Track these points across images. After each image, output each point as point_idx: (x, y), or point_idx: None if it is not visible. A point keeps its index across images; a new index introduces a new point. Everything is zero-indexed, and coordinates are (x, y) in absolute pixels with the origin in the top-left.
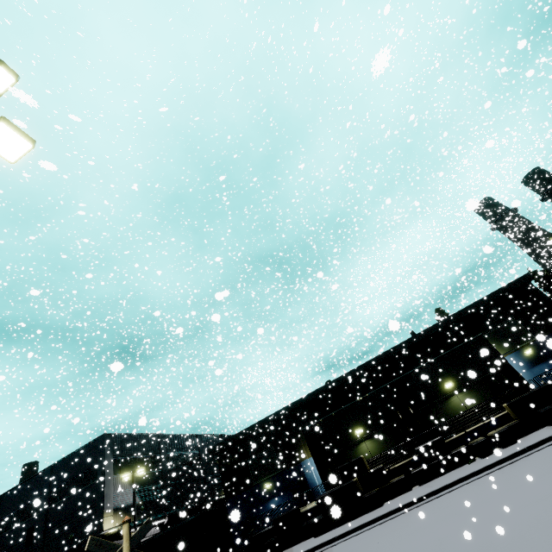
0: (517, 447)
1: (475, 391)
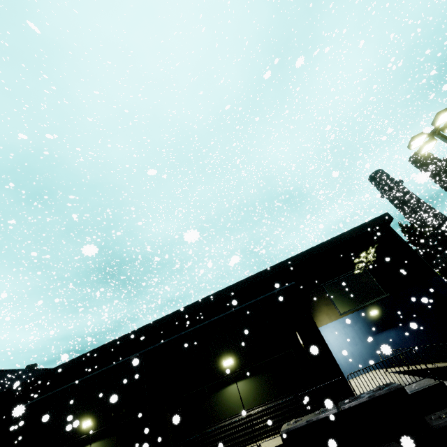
0: None
1: (264, 378)
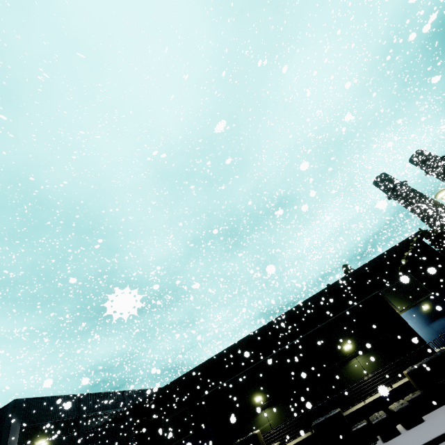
0: (423, 433)
1: (375, 353)
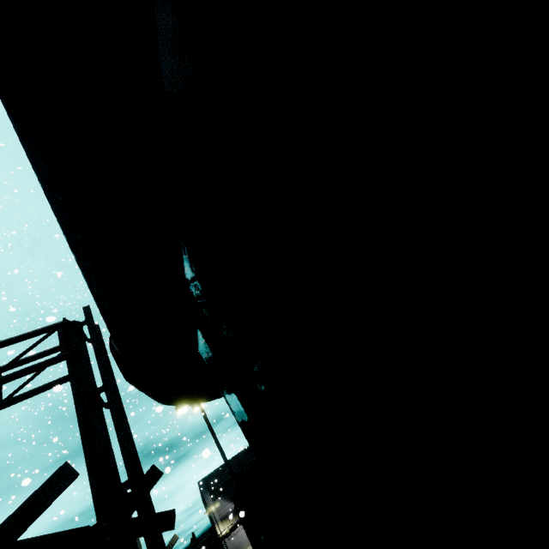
0: None
1: None
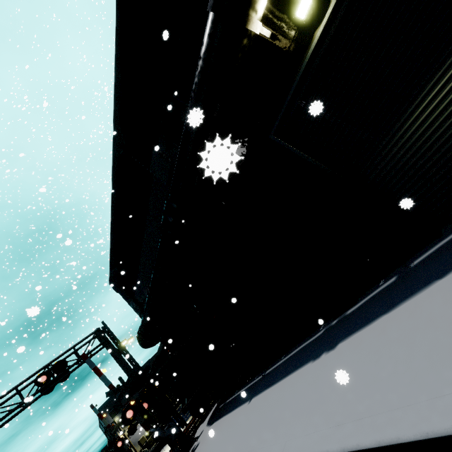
0: None
1: None
